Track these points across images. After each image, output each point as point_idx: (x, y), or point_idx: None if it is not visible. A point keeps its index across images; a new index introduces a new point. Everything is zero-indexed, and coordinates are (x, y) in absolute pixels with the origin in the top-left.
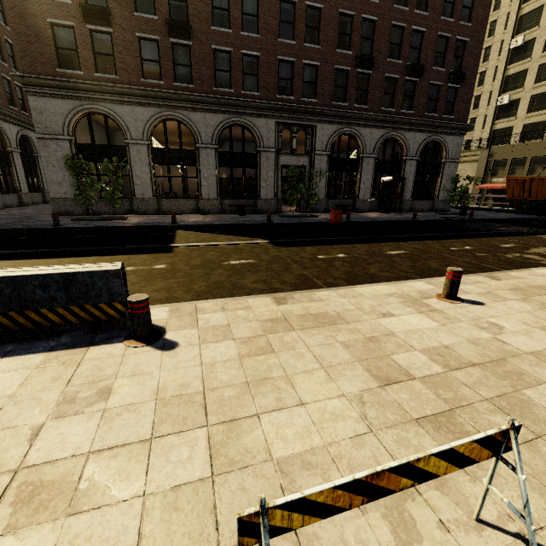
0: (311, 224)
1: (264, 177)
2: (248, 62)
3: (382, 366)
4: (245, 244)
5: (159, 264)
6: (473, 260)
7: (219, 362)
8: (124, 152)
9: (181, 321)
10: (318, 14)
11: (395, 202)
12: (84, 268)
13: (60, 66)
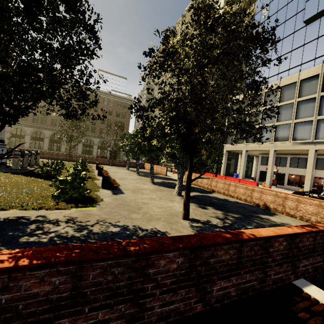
0: None
1: (63, 146)
2: None
3: None
4: None
5: None
6: None
7: None
8: (24, 136)
9: None
10: None
11: None
12: None
13: None
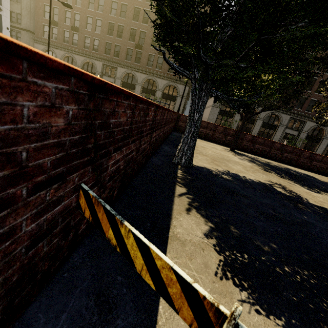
0: None
1: (276, 135)
2: None
3: None
4: None
5: None
6: None
7: None
8: (232, 115)
9: None
10: (325, 83)
11: None
12: None
13: None
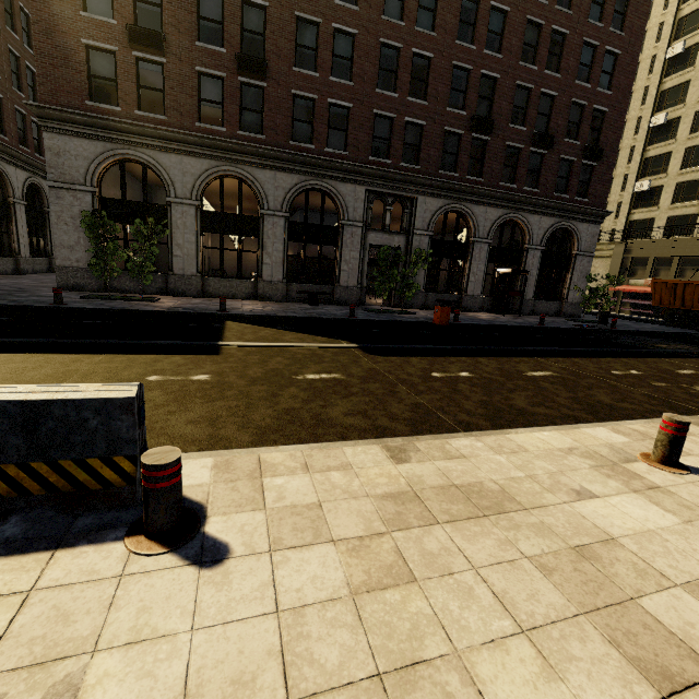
0: (409, 324)
1: (347, 258)
2: (335, 115)
3: (636, 630)
4: (324, 348)
5: (200, 372)
6: (655, 393)
7: (312, 605)
8: (164, 213)
9: (234, 491)
10: (427, 64)
11: (512, 301)
12: (68, 392)
13: (92, 98)
